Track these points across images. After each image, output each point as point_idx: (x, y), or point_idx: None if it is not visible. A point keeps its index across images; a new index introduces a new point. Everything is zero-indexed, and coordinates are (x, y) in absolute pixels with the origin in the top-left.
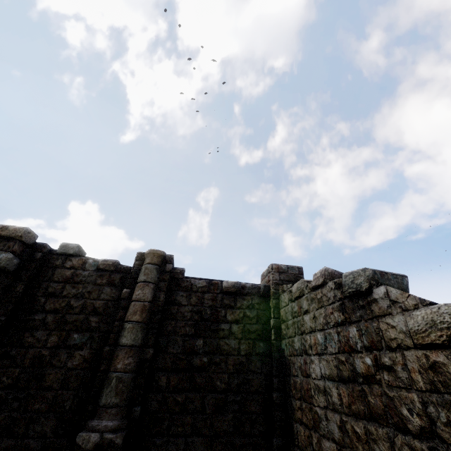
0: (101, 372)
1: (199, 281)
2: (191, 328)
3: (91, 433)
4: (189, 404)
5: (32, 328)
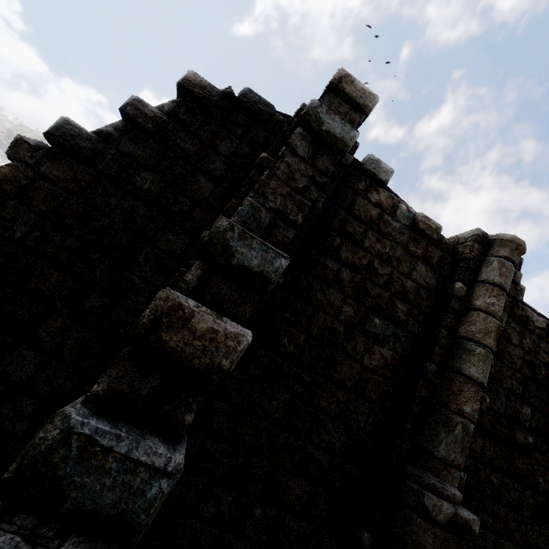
0: (422, 399)
1: (538, 317)
2: (519, 385)
3: (442, 500)
4: (504, 492)
5: (322, 279)
